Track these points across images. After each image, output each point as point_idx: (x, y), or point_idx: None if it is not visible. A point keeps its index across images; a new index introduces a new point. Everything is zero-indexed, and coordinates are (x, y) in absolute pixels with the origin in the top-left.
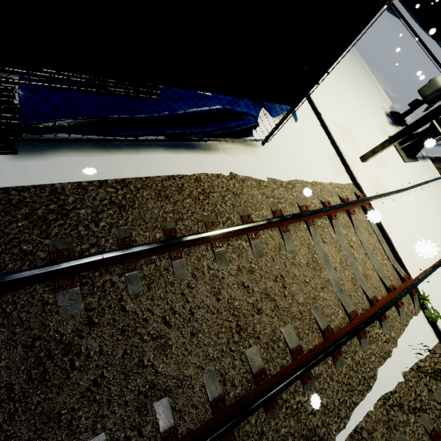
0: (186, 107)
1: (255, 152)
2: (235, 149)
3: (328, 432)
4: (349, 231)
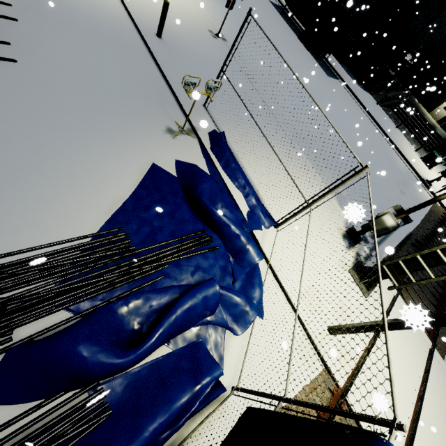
0: (142, 442)
1: (226, 407)
2: (204, 422)
3: None
4: None
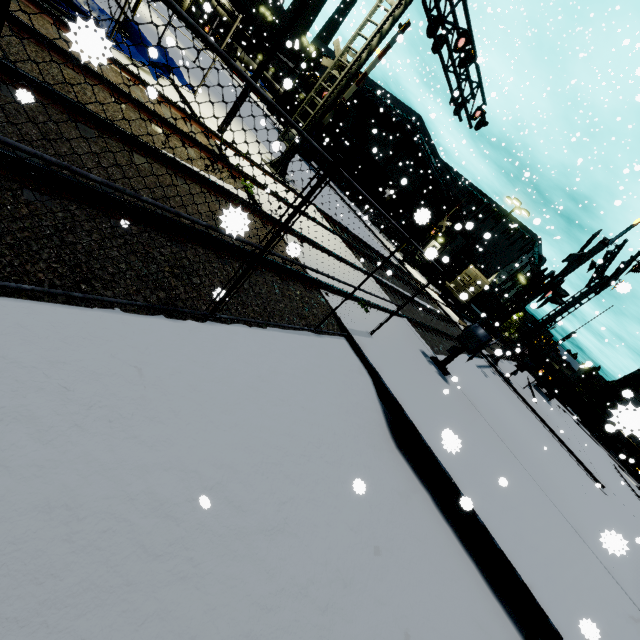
0: None
1: None
2: None
3: (83, 100)
4: (182, 125)
